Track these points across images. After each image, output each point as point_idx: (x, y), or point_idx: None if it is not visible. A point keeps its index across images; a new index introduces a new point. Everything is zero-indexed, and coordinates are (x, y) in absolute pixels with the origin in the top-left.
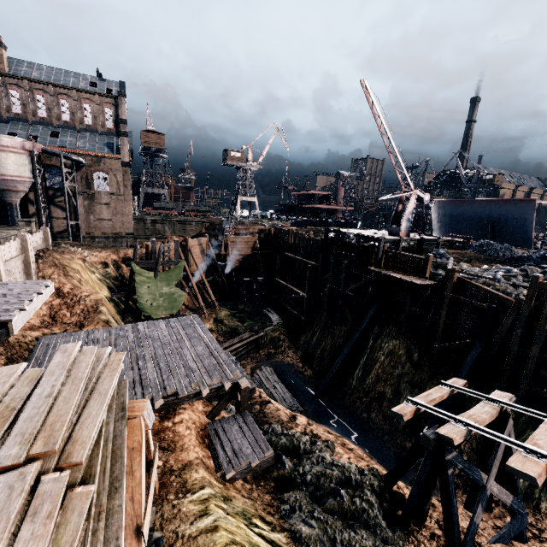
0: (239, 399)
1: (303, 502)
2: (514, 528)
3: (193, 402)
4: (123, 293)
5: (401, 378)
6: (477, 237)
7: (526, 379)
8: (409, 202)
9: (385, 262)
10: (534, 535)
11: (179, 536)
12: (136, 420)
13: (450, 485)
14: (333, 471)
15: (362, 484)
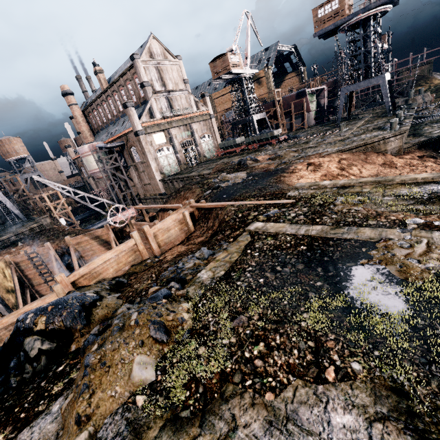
0: None
1: None
2: None
3: None
4: None
5: None
6: None
7: None
8: None
9: None
10: None
11: None
12: None
13: None
14: None
15: None
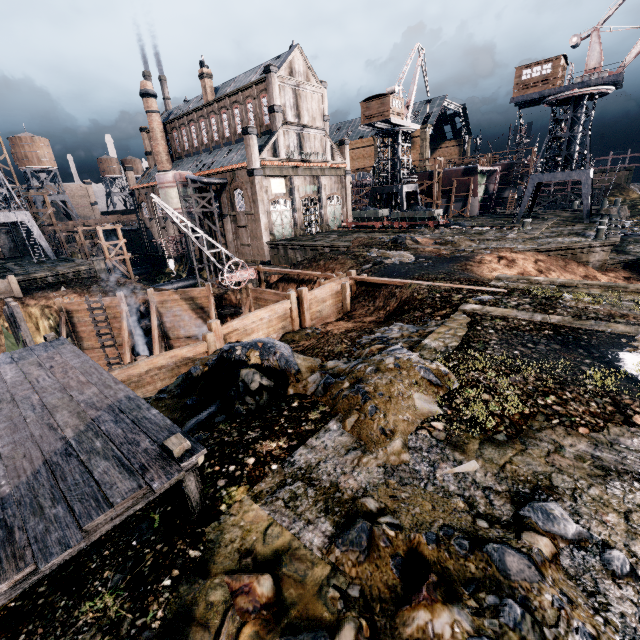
0: None
1: None
2: None
3: None
4: None
5: None
6: None
7: None
8: None
9: None
10: None
11: None
12: None
13: None
14: None
15: None
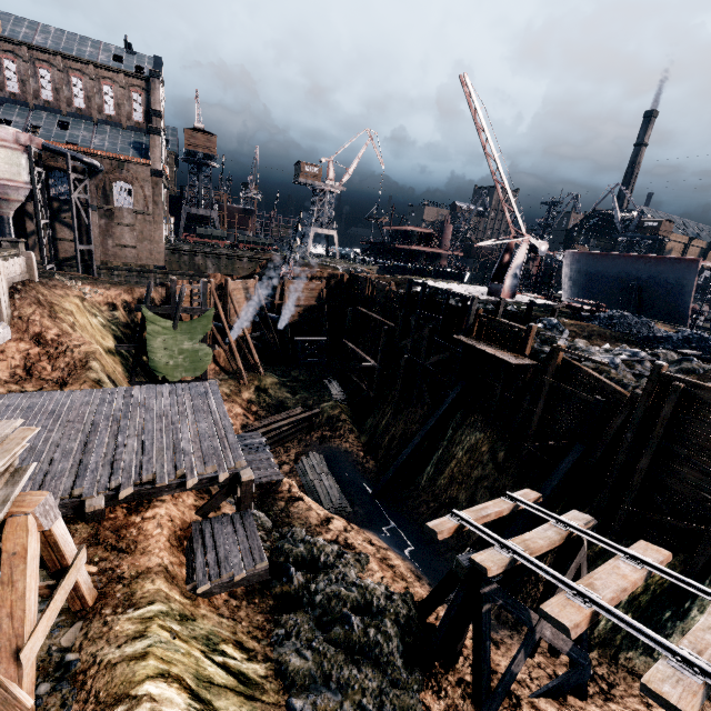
0: (239, 494)
1: (304, 628)
2: (570, 681)
3: (181, 493)
4: (131, 345)
5: (479, 481)
6: (617, 305)
7: (629, 498)
8: (518, 252)
9: (477, 331)
10: (602, 690)
11: (97, 661)
12: (21, 519)
13: (484, 624)
14: (352, 592)
15: (385, 611)
